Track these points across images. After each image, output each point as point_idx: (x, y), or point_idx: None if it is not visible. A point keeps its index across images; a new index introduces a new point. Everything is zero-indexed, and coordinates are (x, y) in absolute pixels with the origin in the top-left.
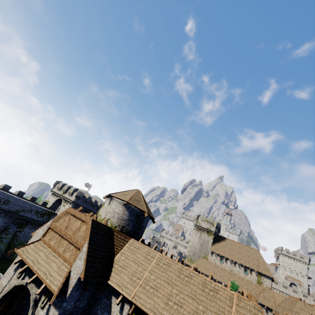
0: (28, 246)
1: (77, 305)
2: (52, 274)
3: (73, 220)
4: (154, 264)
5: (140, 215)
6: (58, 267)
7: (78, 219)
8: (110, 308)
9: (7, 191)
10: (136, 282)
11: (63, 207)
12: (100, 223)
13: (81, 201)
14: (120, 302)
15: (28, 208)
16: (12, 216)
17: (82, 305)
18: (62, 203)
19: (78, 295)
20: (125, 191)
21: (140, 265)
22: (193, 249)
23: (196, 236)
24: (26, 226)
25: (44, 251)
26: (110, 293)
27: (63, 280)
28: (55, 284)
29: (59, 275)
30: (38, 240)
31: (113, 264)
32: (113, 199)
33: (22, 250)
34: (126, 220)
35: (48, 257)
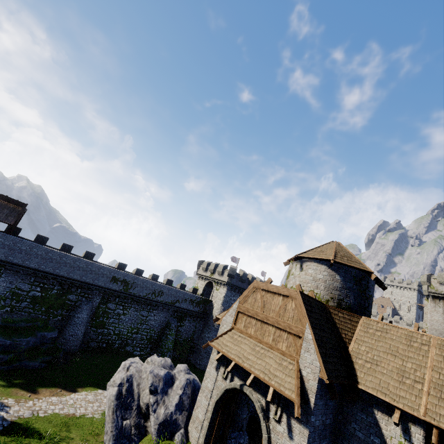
0: (221, 337)
1: (322, 421)
2: (275, 374)
3: (267, 297)
4: (436, 356)
5: (360, 279)
6: (279, 364)
7: (276, 295)
8: (377, 429)
9: (156, 281)
10: (415, 388)
11: (217, 292)
12: (309, 297)
13: (236, 280)
14: (399, 421)
15: (182, 298)
16: (169, 309)
17: (329, 422)
18: (213, 286)
19: (323, 406)
20: (317, 248)
21: (406, 359)
22: (437, 334)
23: (434, 310)
24: (185, 319)
25: (245, 342)
26: (366, 405)
27: (297, 382)
28: (287, 388)
29: (286, 375)
30: (230, 329)
31: (352, 358)
32: (306, 261)
33: (218, 343)
34: (340, 290)
35: (255, 350)
